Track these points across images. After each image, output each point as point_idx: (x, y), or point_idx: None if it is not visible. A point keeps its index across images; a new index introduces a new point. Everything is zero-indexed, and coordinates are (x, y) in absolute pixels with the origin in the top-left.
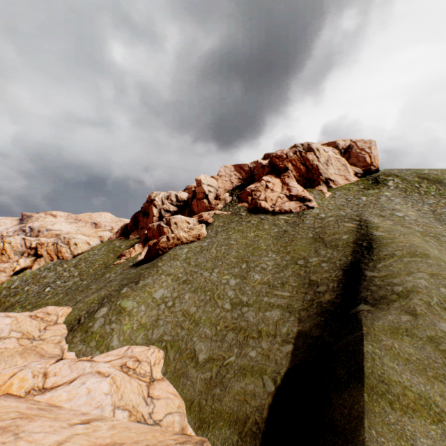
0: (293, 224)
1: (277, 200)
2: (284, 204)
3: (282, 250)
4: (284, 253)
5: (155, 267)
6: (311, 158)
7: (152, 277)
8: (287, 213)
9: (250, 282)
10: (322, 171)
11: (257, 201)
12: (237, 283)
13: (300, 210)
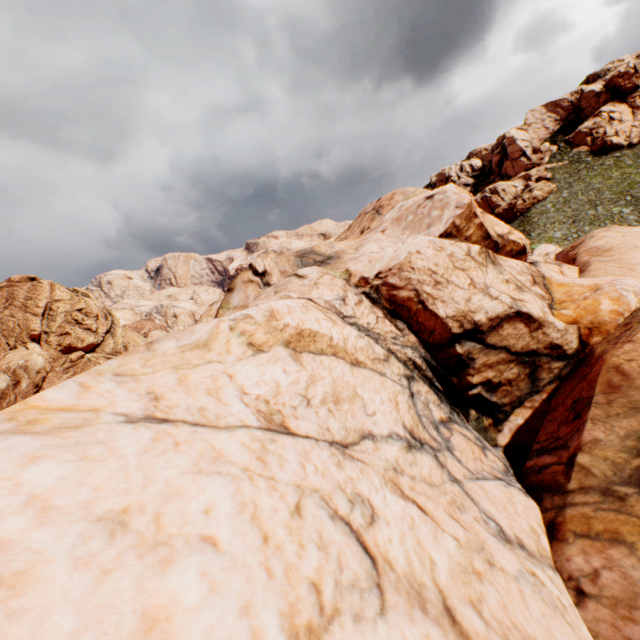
0: None
1: (631, 131)
2: None
3: None
4: None
5: (532, 222)
6: None
7: (537, 228)
8: None
9: None
10: None
11: (605, 139)
12: (632, 210)
13: None
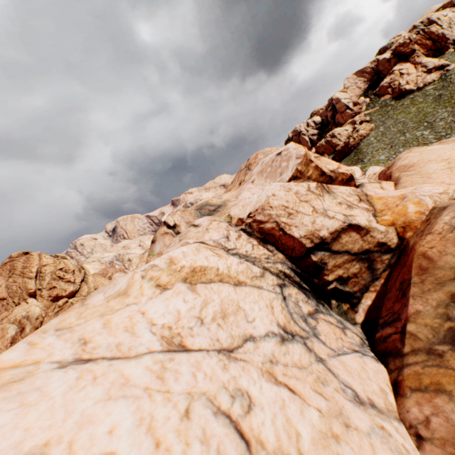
0: (443, 88)
1: (417, 79)
2: (425, 79)
3: (447, 105)
4: (451, 105)
5: (363, 152)
6: (434, 30)
7: (367, 155)
8: (430, 84)
9: (438, 128)
10: (448, 36)
11: (400, 88)
12: (430, 132)
13: (441, 77)
